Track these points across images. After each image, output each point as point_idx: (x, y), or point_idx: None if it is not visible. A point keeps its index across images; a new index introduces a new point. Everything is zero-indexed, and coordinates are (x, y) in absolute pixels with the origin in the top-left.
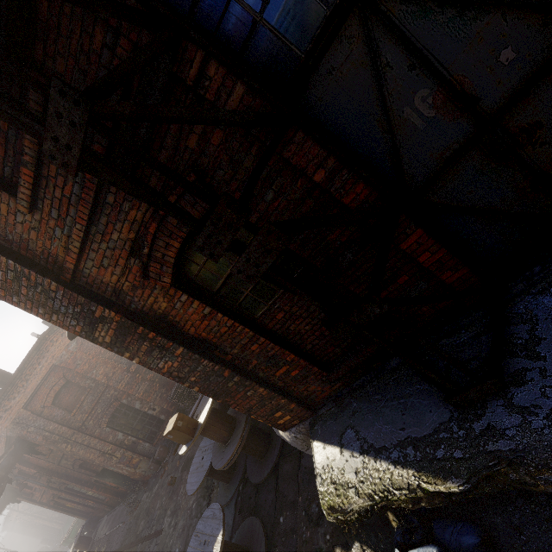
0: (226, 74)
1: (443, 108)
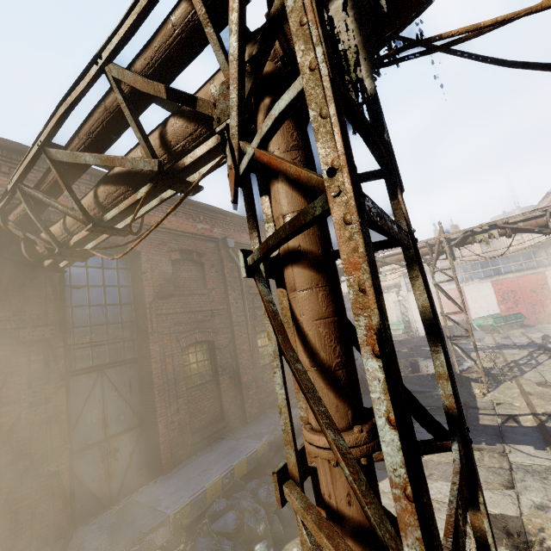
0: (63, 355)
1: (99, 421)
